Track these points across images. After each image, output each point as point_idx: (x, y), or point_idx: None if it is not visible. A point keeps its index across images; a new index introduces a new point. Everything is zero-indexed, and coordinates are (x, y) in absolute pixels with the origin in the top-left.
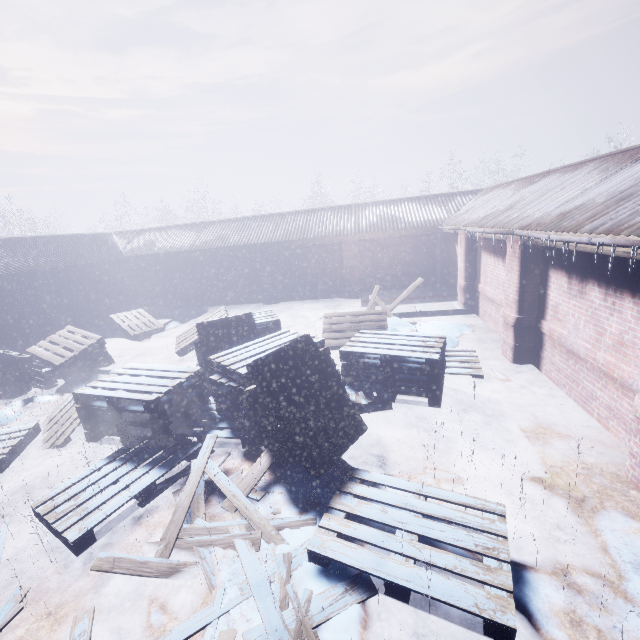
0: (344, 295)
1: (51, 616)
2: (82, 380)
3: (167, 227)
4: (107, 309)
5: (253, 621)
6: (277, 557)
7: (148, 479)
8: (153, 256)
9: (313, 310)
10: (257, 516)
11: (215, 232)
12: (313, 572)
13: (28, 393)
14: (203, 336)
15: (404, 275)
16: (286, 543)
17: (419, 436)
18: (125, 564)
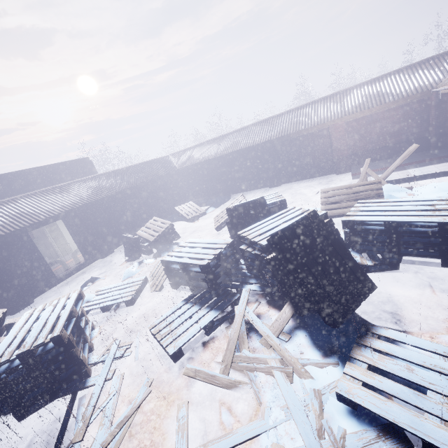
0: (334, 171)
1: (166, 399)
2: (165, 249)
3: (199, 144)
4: (172, 204)
5: (296, 441)
6: (309, 391)
7: (209, 317)
8: (193, 166)
9: (309, 187)
10: (287, 354)
11: (230, 141)
12: (343, 411)
13: (140, 258)
14: (231, 217)
15: (393, 145)
16: (314, 380)
17: (435, 296)
18: (202, 375)
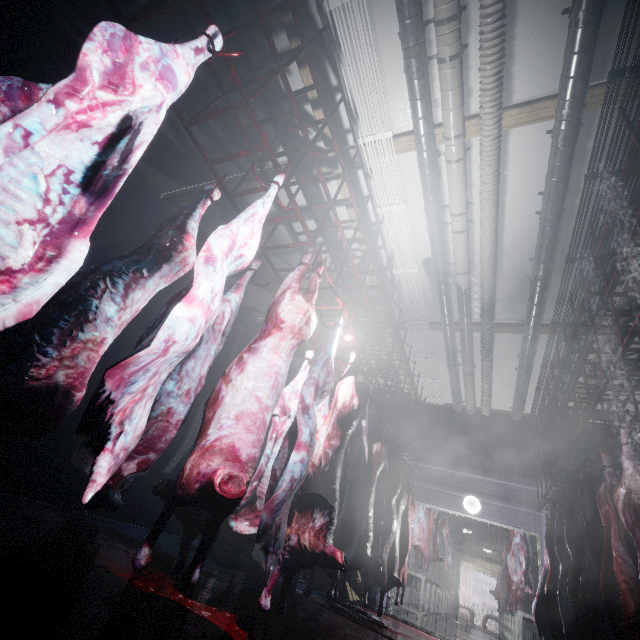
0: None
1: None
2: None
3: None
4: None
5: None
6: None
7: None
8: None
9: None
10: None
11: None
12: None
13: None
14: None
15: None
16: None
17: None
18: None
